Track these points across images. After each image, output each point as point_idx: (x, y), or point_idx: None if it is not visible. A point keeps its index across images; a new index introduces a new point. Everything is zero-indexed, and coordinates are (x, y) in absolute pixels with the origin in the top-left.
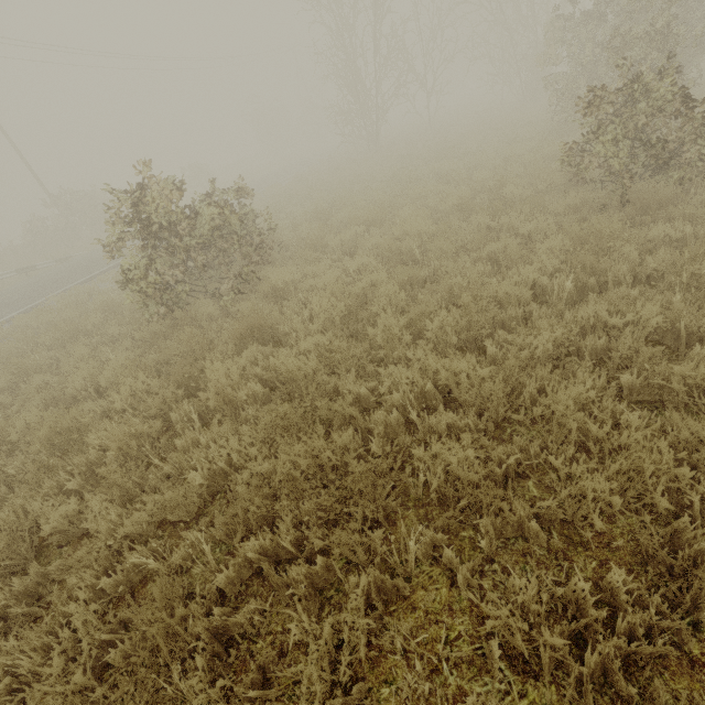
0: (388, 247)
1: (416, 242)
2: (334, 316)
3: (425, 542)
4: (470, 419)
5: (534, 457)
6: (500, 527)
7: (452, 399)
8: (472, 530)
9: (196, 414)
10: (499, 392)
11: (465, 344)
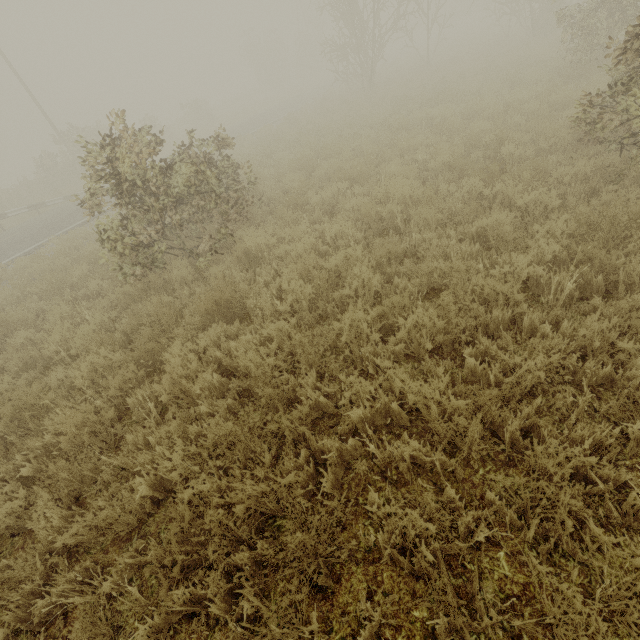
0: (368, 212)
1: (399, 210)
2: (301, 298)
3: (369, 627)
4: (437, 459)
5: (509, 520)
6: (460, 625)
7: (419, 415)
8: (425, 610)
9: (152, 403)
10: (474, 433)
11: (441, 343)
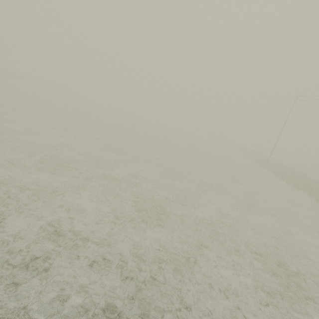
0: None
1: None
2: None
3: None
4: None
5: None
6: None
7: None
8: None
9: None
10: None
11: None
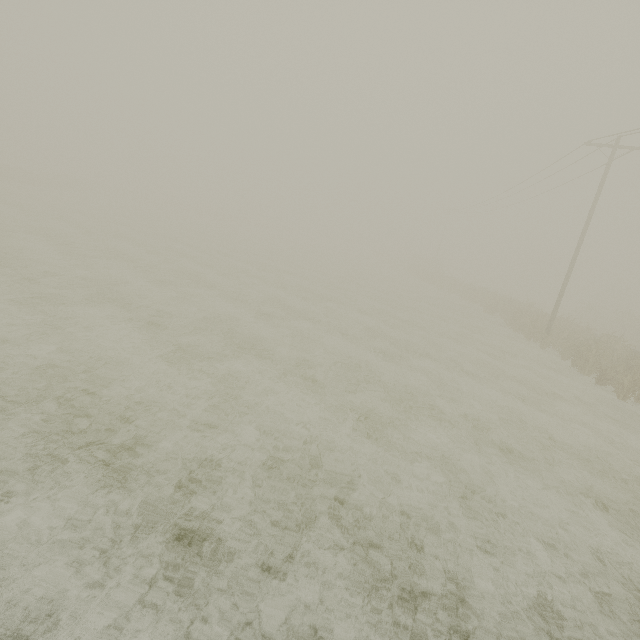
0: None
1: None
2: None
3: None
4: None
5: None
6: None
7: None
8: None
9: None
10: None
11: None
